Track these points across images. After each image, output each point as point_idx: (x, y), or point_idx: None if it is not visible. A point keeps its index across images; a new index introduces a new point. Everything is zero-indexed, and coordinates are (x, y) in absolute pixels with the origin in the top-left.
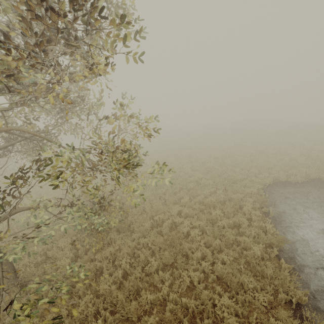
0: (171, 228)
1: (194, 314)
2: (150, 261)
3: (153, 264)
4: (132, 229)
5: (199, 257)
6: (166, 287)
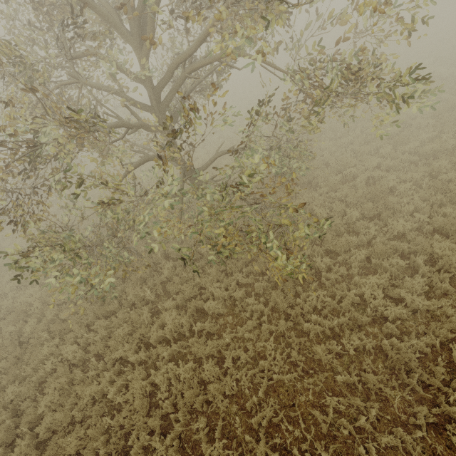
0: (366, 183)
1: (403, 254)
2: (344, 214)
3: (353, 214)
4: (315, 185)
5: (410, 211)
6: (373, 231)
